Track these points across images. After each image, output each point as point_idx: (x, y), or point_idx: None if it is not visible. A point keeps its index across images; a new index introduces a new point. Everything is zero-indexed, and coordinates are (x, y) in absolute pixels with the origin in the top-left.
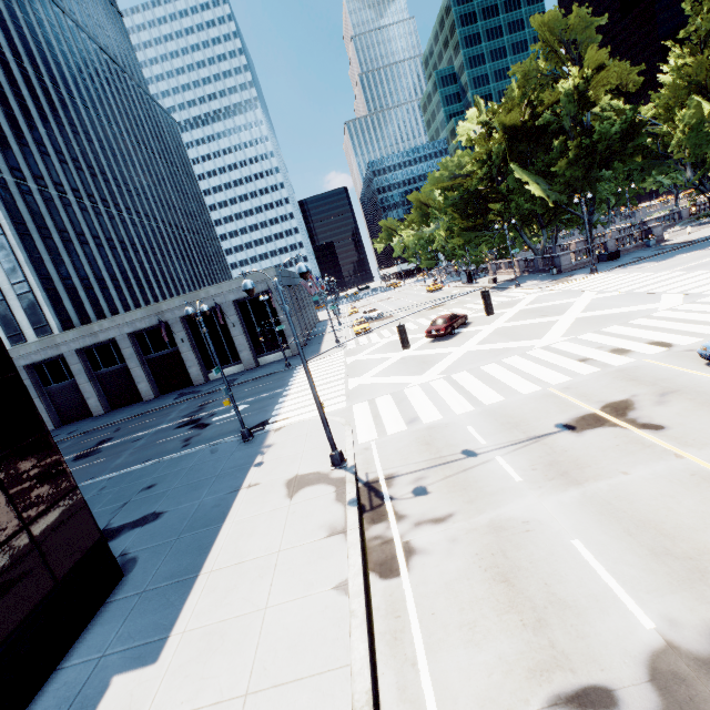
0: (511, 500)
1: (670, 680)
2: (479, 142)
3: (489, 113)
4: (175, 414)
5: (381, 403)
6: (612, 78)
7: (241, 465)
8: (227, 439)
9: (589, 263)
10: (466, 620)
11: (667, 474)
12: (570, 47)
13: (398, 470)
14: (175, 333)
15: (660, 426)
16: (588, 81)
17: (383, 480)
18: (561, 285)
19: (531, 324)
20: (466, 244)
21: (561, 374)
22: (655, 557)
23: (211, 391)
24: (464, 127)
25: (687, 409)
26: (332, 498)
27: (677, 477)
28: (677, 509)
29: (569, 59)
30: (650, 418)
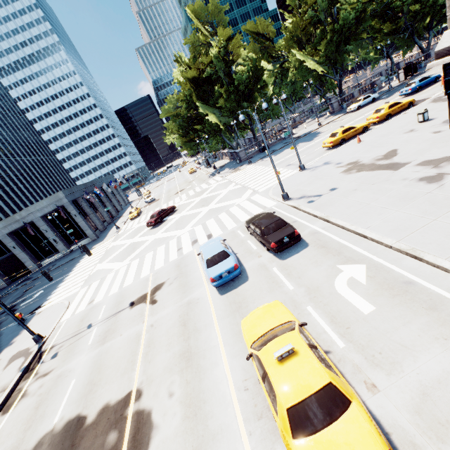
0: (77, 358)
1: (39, 446)
2: (183, 85)
3: (185, 65)
4: (8, 301)
5: (92, 287)
6: (260, 30)
7: (4, 346)
8: (12, 324)
9: (256, 153)
10: (10, 431)
11: (131, 334)
12: (213, 25)
13: (58, 342)
14: (7, 244)
15: (156, 301)
16: (225, 48)
17: (48, 350)
18: (232, 175)
19: (193, 214)
20: (192, 149)
21: (164, 261)
22: (86, 385)
23: (36, 277)
24: (176, 72)
25: (173, 289)
26: (18, 367)
27: (131, 336)
28: (115, 356)
29: (214, 33)
30: (158, 296)
